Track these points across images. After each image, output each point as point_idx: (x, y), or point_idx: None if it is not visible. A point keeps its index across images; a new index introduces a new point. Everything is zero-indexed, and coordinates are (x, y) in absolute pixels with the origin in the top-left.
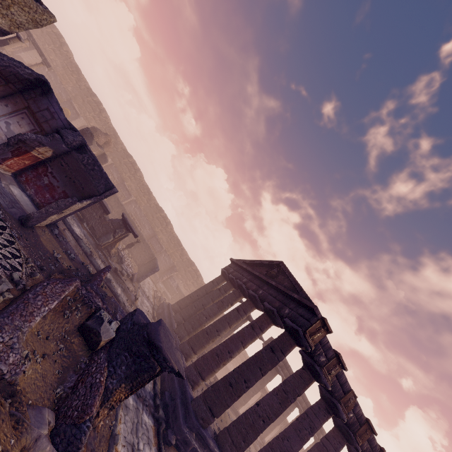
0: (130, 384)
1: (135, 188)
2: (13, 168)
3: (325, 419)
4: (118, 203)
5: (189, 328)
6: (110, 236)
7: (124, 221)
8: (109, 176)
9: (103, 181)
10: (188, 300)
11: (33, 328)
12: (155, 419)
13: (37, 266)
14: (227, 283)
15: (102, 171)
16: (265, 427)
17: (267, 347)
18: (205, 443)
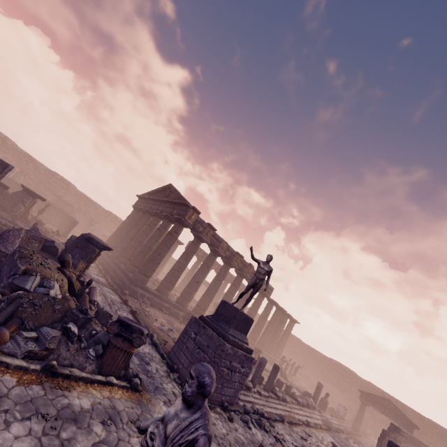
0: (85, 260)
1: (14, 159)
2: None
3: (214, 259)
4: (6, 178)
5: (121, 250)
6: (20, 206)
7: (27, 191)
8: None
9: None
10: (114, 237)
11: None
12: (113, 290)
13: None
14: (139, 213)
15: None
16: (180, 273)
17: (167, 234)
18: (148, 290)
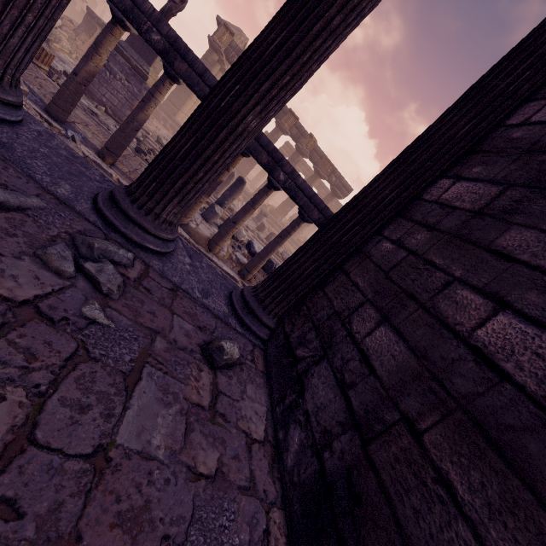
0: (88, 35)
1: None
2: None
3: None
4: None
5: None
6: None
7: None
8: None
9: None
10: None
11: None
12: None
13: None
14: None
15: None
16: None
17: None
18: (172, 119)
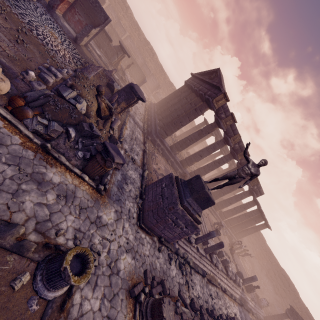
0: (126, 102)
1: (129, 26)
2: (62, 11)
3: (222, 145)
4: (118, 37)
5: (162, 110)
6: (115, 57)
7: (121, 46)
8: (110, 17)
9: (102, 14)
10: (164, 100)
11: (91, 78)
12: (143, 133)
13: (86, 61)
14: (186, 88)
15: (100, 6)
16: (190, 143)
17: (193, 109)
18: (163, 144)
